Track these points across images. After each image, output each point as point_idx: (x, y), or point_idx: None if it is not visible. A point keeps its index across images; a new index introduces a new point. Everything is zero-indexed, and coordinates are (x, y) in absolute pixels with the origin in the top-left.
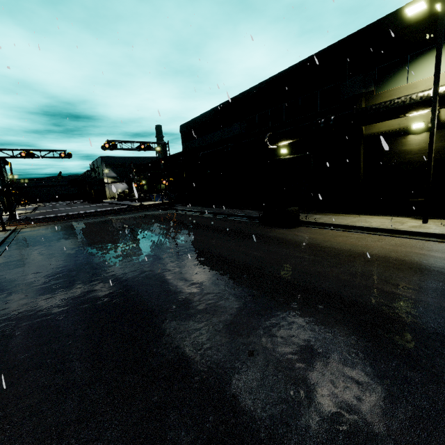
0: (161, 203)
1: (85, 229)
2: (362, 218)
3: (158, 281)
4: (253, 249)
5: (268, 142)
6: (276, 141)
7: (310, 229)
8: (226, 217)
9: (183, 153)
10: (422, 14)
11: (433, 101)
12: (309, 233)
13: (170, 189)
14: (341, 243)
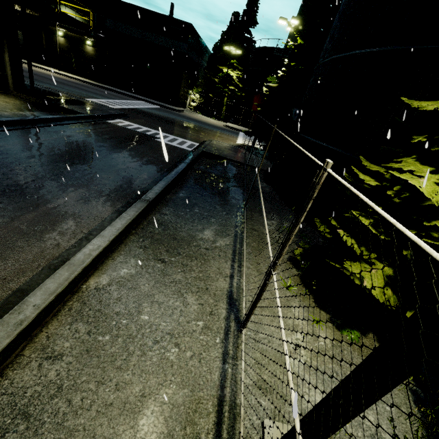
0: None
1: None
2: (42, 66)
3: None
4: None
5: None
6: None
7: None
8: None
9: None
10: None
11: (56, 26)
12: None
13: None
14: None
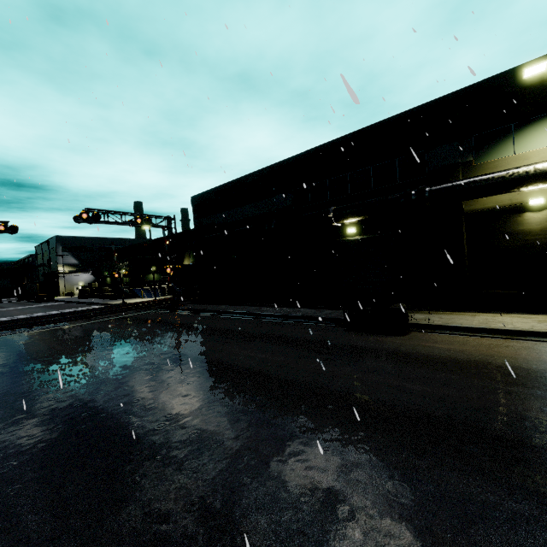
0: (156, 300)
1: (39, 347)
2: (486, 317)
3: (299, 485)
4: (397, 377)
5: (332, 218)
6: (345, 217)
7: (433, 336)
8: (278, 319)
9: (196, 232)
10: (526, 82)
11: None
12: (443, 343)
13: (175, 280)
14: (519, 359)
